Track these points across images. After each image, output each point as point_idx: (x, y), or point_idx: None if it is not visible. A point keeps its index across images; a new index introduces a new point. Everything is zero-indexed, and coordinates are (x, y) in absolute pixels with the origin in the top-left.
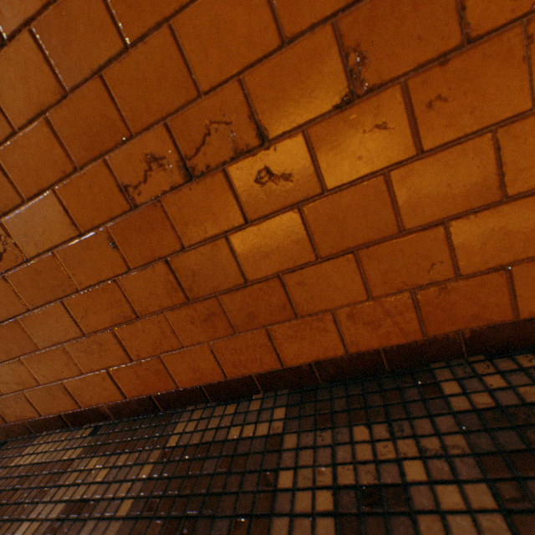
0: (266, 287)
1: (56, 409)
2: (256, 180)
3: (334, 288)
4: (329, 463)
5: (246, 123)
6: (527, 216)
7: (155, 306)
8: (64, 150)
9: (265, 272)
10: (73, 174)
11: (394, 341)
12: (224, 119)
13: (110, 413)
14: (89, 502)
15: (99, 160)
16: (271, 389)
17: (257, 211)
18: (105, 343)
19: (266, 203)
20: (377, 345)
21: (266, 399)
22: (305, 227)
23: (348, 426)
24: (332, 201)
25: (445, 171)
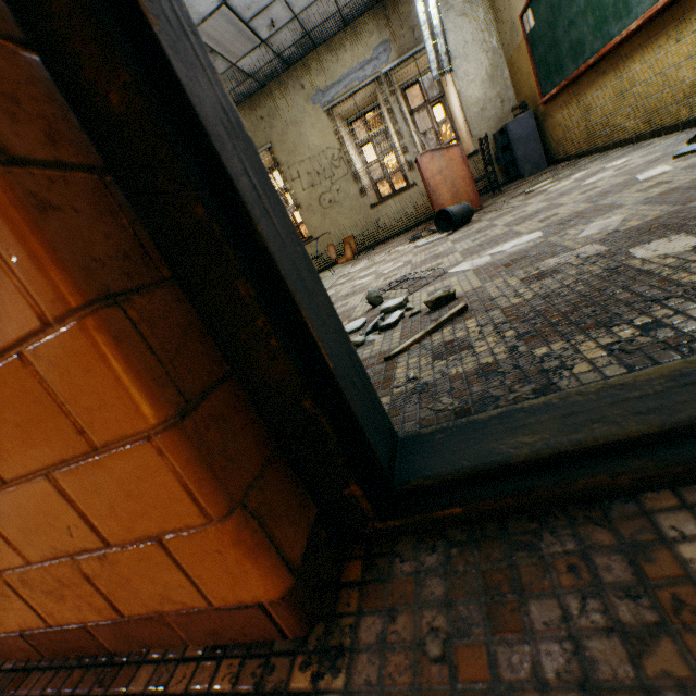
0: None
1: None
2: None
3: None
4: None
5: None
6: (140, 473)
7: None
8: None
9: None
10: None
11: (94, 617)
12: None
13: None
14: None
15: None
16: None
17: None
18: None
19: None
20: (78, 620)
21: None
22: None
23: None
24: None
25: (1, 406)
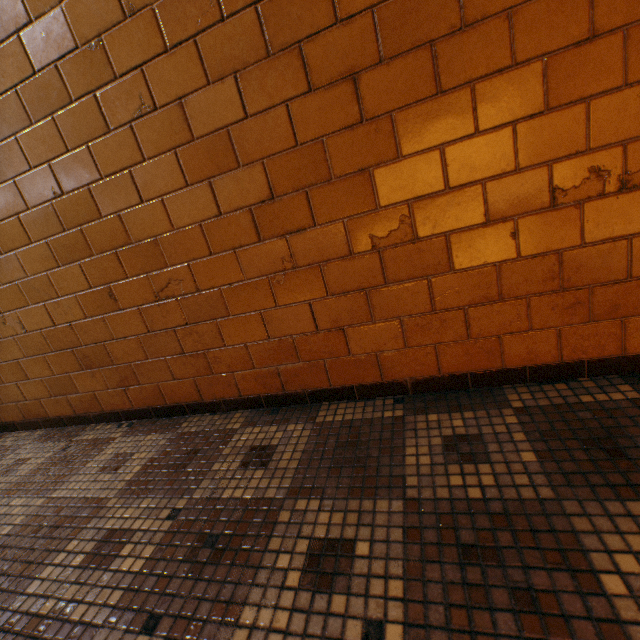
0: None
1: (352, 380)
2: None
3: None
4: None
5: None
6: None
7: (523, 291)
8: (514, 154)
9: None
10: (511, 173)
11: None
12: None
13: (412, 388)
14: (467, 436)
15: (543, 166)
16: (597, 374)
17: None
18: (449, 321)
19: None
20: None
21: (596, 381)
22: None
23: None
24: None
25: None
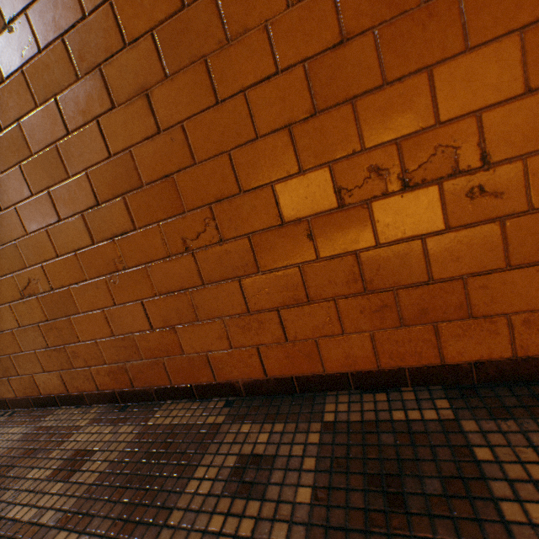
0: (446, 287)
1: (189, 379)
2: (466, 194)
3: (516, 295)
4: (525, 445)
5: (472, 148)
6: None
7: (330, 293)
8: (295, 156)
9: (450, 274)
10: (296, 175)
11: None
12: (452, 144)
13: (244, 389)
14: (263, 457)
15: (324, 166)
16: (421, 383)
17: (459, 220)
18: (266, 322)
19: (470, 214)
20: None
21: (418, 392)
22: (502, 238)
23: (529, 419)
24: (535, 219)
25: None
